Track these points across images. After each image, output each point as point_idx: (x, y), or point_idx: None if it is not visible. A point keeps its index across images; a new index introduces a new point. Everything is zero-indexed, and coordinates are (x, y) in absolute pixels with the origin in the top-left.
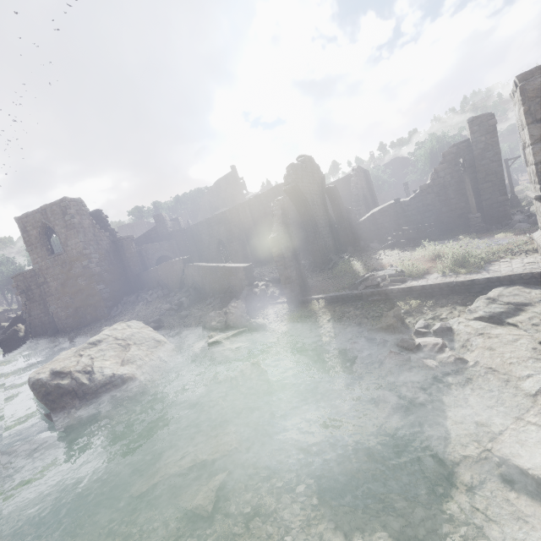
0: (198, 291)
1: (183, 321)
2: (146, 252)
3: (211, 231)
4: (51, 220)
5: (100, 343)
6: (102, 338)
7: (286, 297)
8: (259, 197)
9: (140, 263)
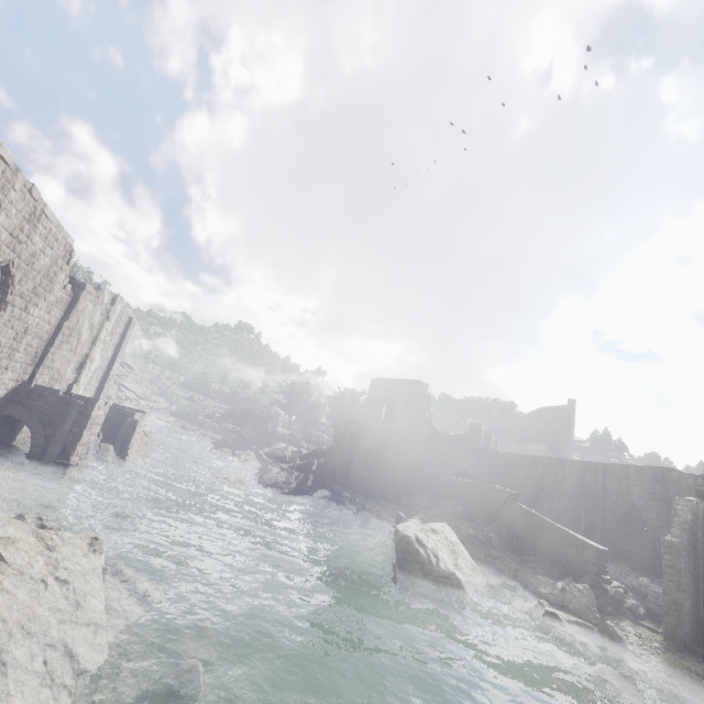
0: (510, 536)
1: (493, 561)
2: (452, 456)
3: (533, 471)
4: (398, 392)
5: (436, 533)
6: (438, 530)
7: (663, 625)
8: (627, 467)
9: (442, 464)
